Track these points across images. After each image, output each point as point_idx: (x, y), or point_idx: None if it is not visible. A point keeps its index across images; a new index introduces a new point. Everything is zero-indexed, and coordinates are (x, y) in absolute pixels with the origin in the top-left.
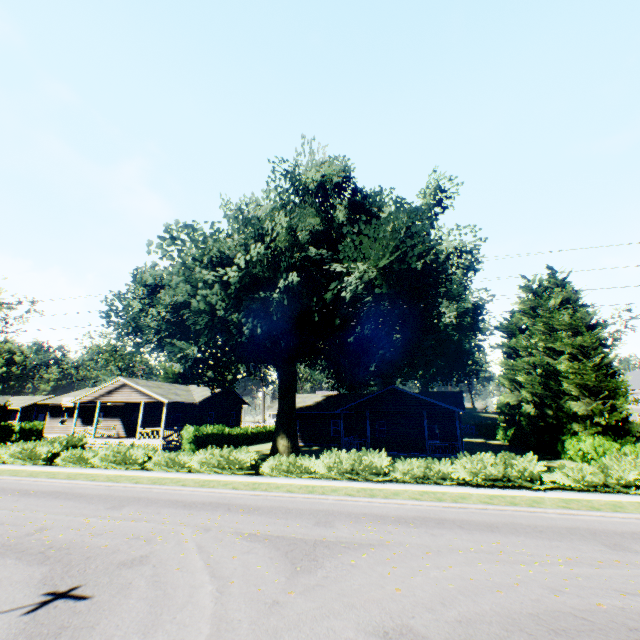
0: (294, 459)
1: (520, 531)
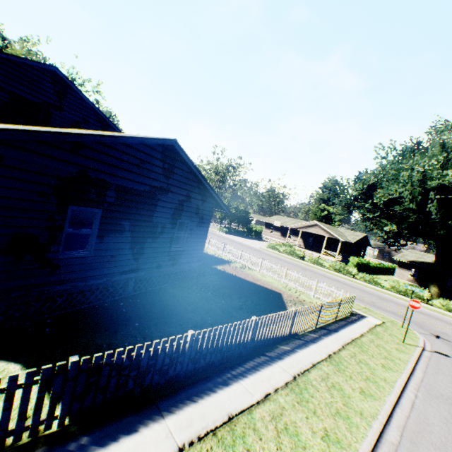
0: None
1: None
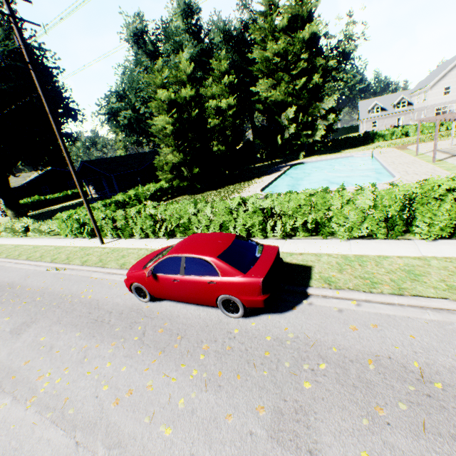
0: None
1: None
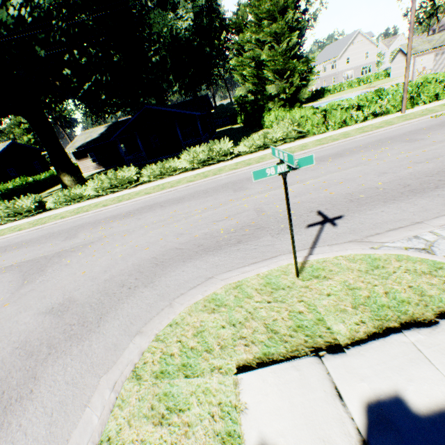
0: (69, 192)
1: (195, 197)
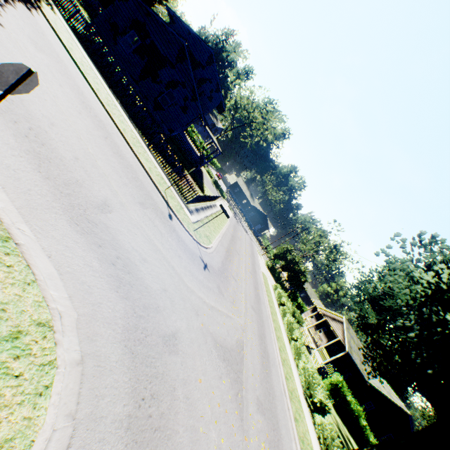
0: (337, 444)
1: None
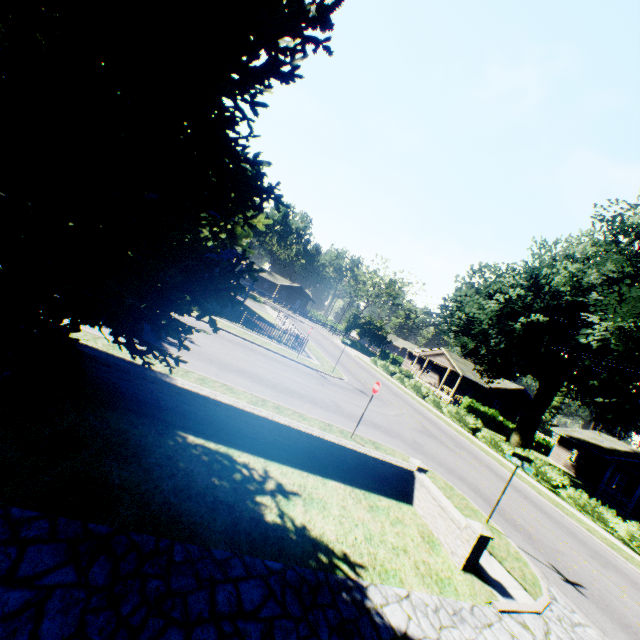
0: (498, 440)
1: (556, 523)
